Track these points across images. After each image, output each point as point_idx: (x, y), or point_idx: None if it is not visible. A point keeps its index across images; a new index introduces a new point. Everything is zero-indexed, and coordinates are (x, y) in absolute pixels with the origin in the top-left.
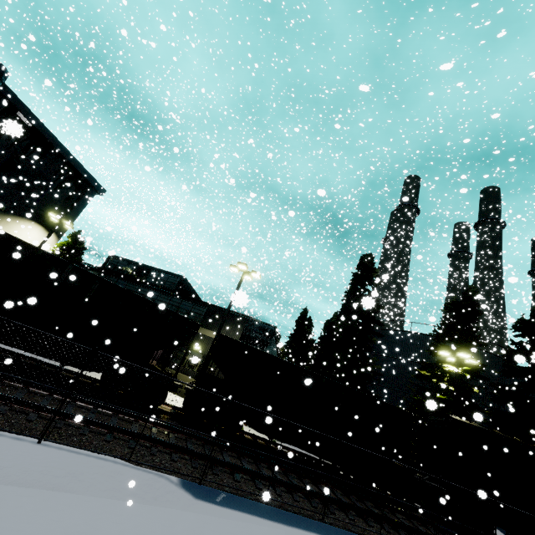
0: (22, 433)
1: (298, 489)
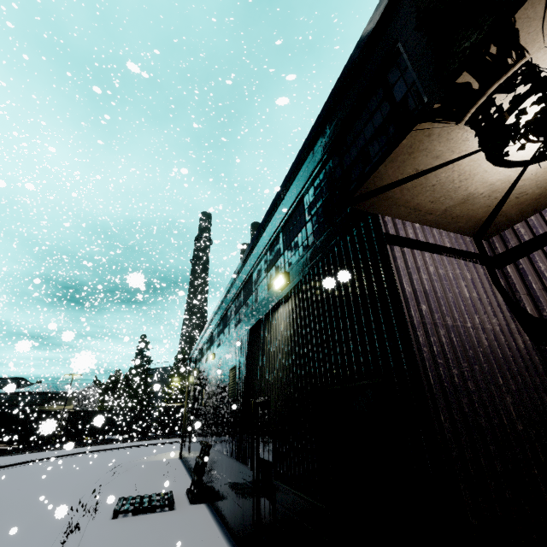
0: (38, 451)
1: (105, 442)
